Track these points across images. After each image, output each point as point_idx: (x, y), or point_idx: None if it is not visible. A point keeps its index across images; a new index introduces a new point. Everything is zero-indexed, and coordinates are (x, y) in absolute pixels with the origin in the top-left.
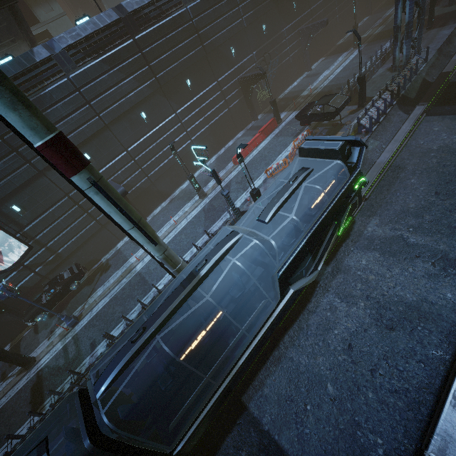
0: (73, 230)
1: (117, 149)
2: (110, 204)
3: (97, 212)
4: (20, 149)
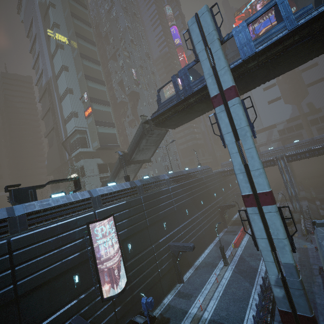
0: (146, 275)
1: (175, 225)
2: (281, 221)
3: (161, 264)
4: (145, 211)
